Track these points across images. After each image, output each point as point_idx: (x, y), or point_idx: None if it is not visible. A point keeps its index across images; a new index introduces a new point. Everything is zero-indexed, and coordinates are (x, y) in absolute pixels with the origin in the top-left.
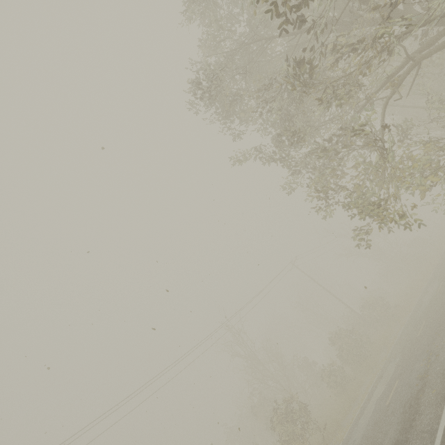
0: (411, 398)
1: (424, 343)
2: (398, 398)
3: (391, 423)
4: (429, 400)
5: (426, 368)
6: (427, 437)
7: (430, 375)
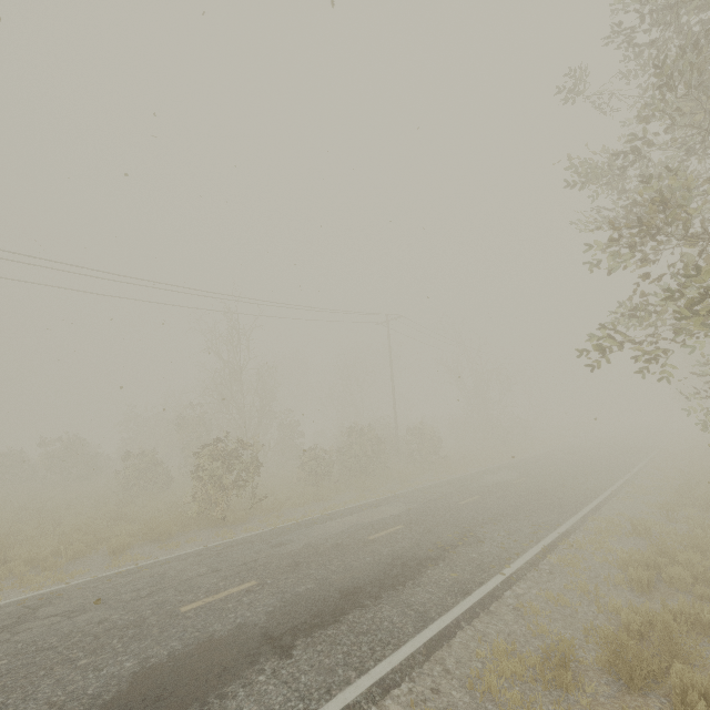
0: (413, 559)
1: (466, 517)
2: (392, 544)
3: (364, 562)
4: (441, 579)
5: (455, 543)
6: (412, 617)
7: (457, 554)
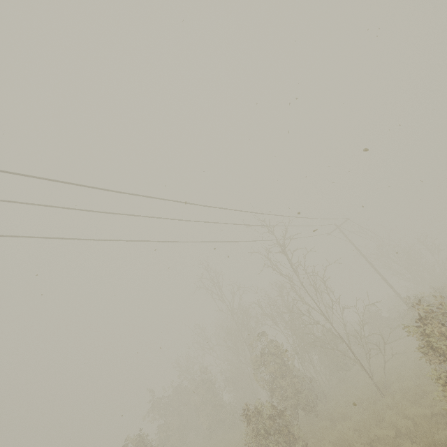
0: None
1: None
2: None
3: None
4: None
5: None
6: None
7: None
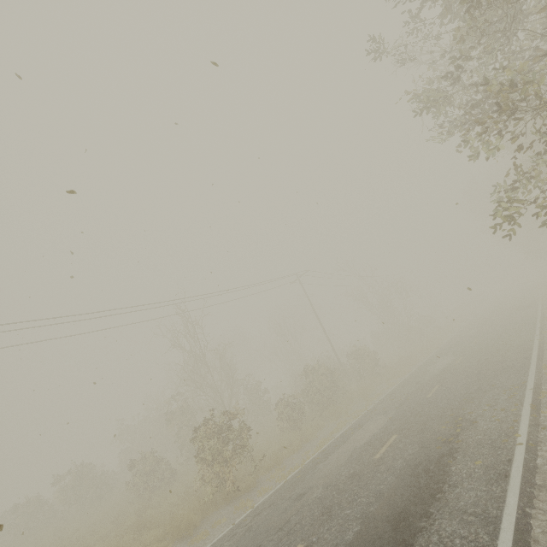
0: (429, 461)
1: (443, 406)
2: (400, 455)
3: (388, 482)
4: (469, 471)
5: (454, 432)
6: (477, 523)
7: (463, 442)
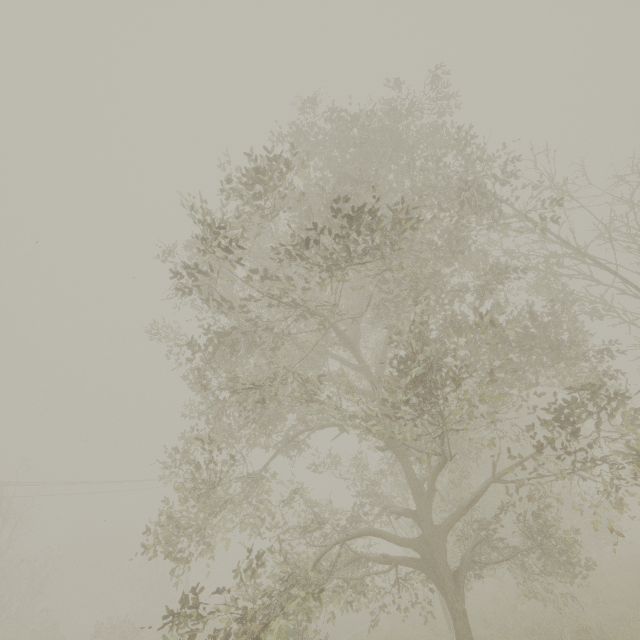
0: None
1: None
2: None
3: None
4: None
5: None
6: None
7: None
